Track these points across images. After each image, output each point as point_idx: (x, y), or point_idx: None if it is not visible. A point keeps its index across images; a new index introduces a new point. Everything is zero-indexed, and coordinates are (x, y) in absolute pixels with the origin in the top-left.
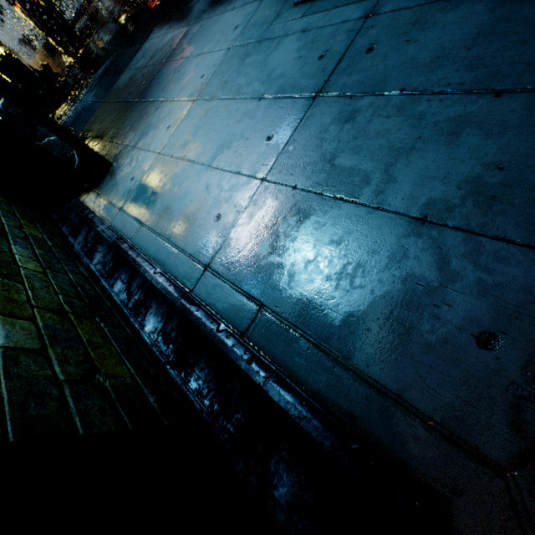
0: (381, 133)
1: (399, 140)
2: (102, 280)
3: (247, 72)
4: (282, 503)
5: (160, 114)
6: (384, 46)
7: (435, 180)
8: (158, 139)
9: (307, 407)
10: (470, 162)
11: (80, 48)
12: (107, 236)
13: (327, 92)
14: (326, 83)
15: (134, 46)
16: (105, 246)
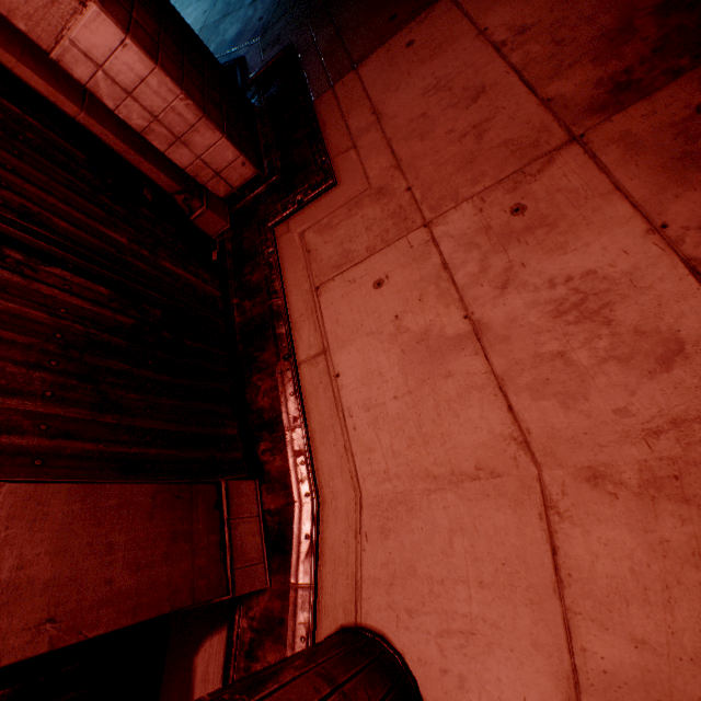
0: None
1: None
2: None
3: None
4: None
5: None
6: None
7: None
8: None
9: None
10: None
11: None
12: None
13: None
14: None
15: None
16: None
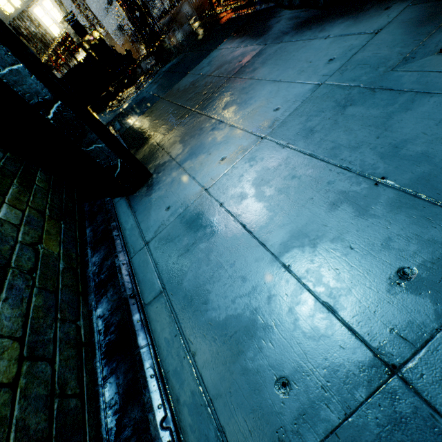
0: None
1: None
2: (97, 356)
3: (350, 127)
4: None
5: (215, 136)
6: None
7: None
8: (208, 169)
9: None
10: None
11: (156, 42)
12: (121, 281)
13: None
14: None
15: (202, 51)
16: (116, 295)
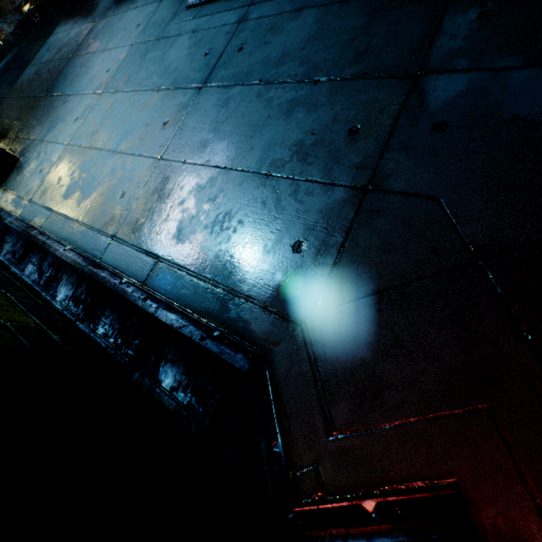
0: (245, 114)
1: (257, 119)
2: (12, 267)
3: (148, 67)
4: (168, 389)
5: (67, 107)
6: (250, 46)
7: (276, 146)
8: (66, 131)
9: (186, 319)
10: (297, 131)
11: None
12: (15, 226)
13: (210, 83)
14: (209, 76)
15: (38, 40)
16: (14, 236)
